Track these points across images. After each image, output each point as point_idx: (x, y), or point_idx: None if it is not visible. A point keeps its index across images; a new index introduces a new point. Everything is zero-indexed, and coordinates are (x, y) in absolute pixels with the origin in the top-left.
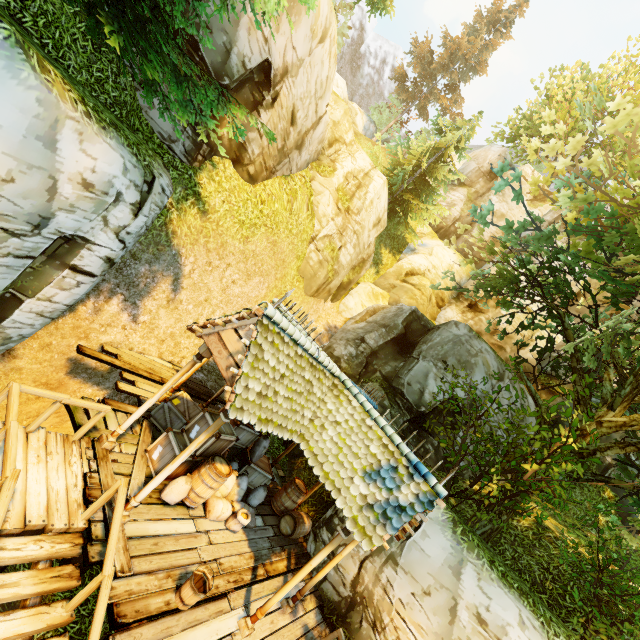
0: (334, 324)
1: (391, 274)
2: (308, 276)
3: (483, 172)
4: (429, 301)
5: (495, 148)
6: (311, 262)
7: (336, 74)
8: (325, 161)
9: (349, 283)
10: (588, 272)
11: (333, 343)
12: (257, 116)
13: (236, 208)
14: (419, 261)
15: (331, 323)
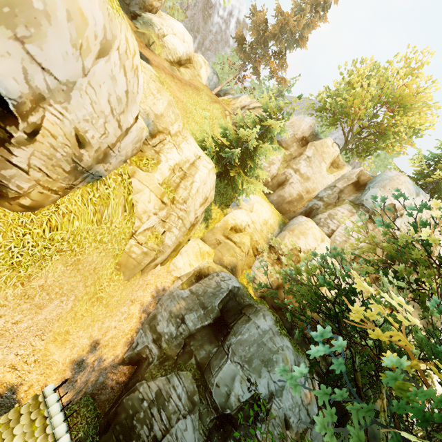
0: (163, 286)
1: (218, 229)
2: (129, 266)
3: (297, 138)
4: (247, 255)
5: (307, 119)
6: (132, 254)
7: (183, 28)
8: (148, 152)
9: (179, 245)
10: (376, 299)
11: (158, 312)
12: (7, 153)
13: (2, 254)
14: (242, 217)
15: (160, 286)
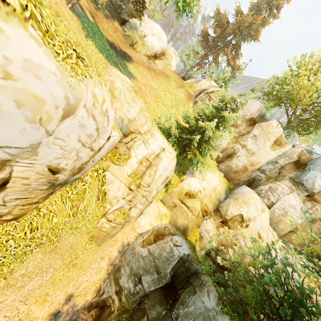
0: (128, 241)
1: (175, 193)
2: (100, 236)
3: (246, 119)
4: (197, 217)
5: (256, 103)
6: (103, 228)
7: (160, 29)
8: (121, 149)
9: None
10: (320, 310)
11: (122, 265)
12: None
13: None
14: (195, 184)
15: (125, 241)
